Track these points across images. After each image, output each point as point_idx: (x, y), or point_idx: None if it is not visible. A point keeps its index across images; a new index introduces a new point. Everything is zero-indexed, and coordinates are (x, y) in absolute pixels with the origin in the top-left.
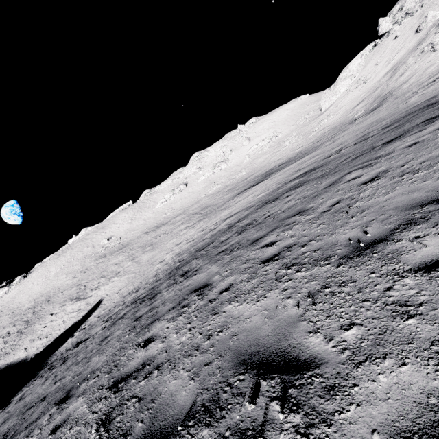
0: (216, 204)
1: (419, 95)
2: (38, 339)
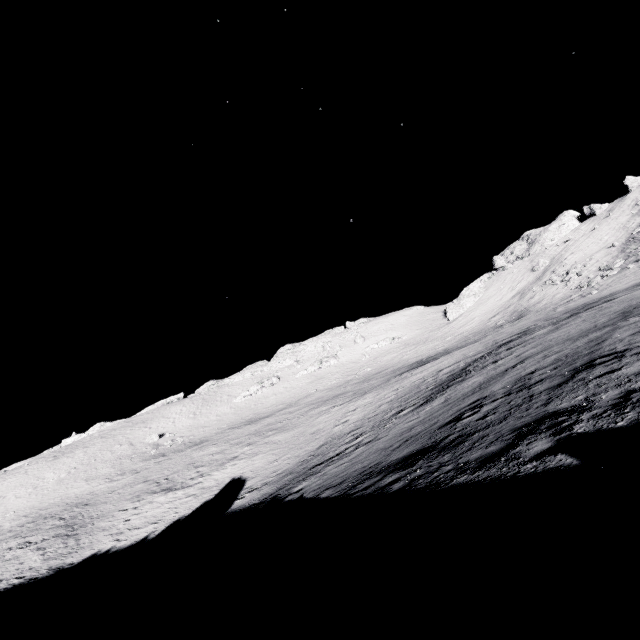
0: (364, 387)
1: (563, 307)
2: (133, 529)
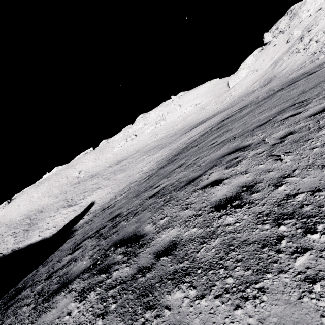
0: (167, 142)
1: (294, 74)
2: (47, 229)
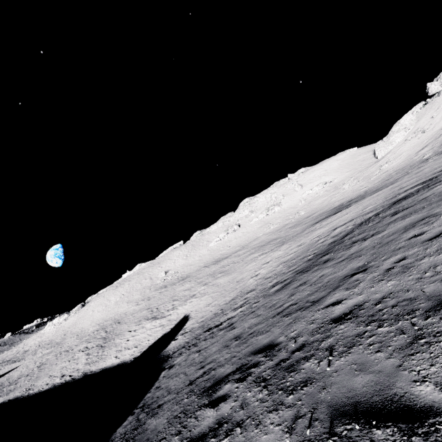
0: (288, 235)
1: None
2: (126, 349)
